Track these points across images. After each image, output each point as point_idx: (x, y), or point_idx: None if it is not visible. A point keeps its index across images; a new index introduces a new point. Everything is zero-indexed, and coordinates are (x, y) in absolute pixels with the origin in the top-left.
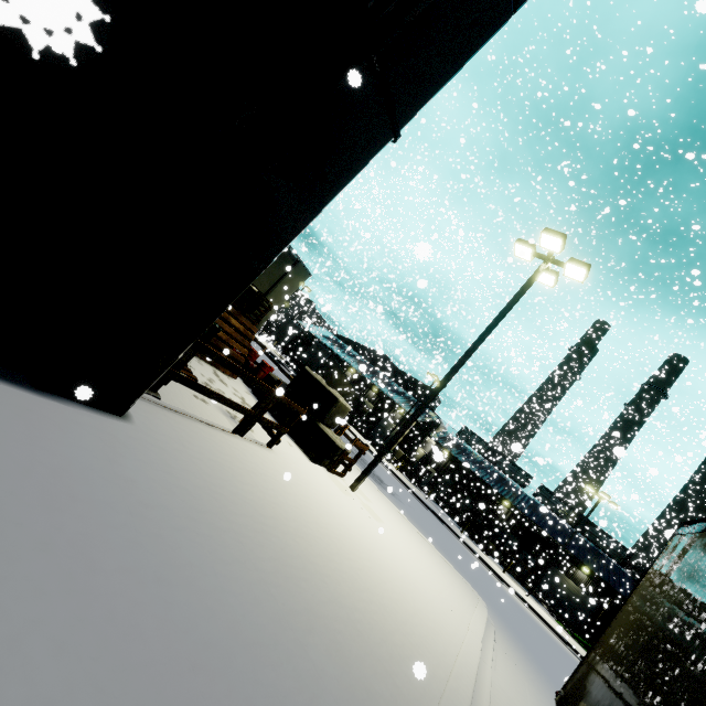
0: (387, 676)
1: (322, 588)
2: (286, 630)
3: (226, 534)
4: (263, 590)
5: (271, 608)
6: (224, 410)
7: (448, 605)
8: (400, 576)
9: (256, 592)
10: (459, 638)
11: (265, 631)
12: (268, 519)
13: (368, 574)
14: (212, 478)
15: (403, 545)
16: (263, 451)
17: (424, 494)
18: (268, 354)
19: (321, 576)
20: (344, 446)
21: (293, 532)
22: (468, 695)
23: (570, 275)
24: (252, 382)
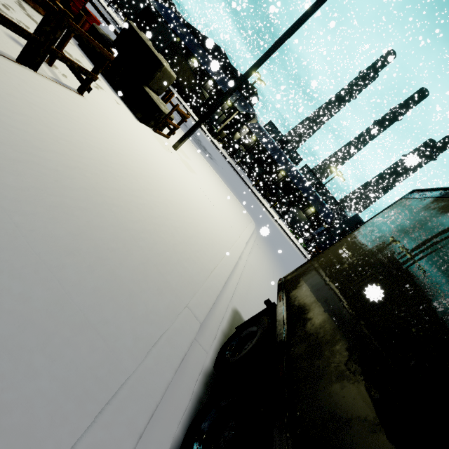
0: (159, 276)
1: (107, 216)
2: (24, 256)
3: None
4: None
5: (6, 236)
6: (21, 43)
7: (230, 225)
8: (198, 208)
9: None
10: (231, 243)
11: None
12: (45, 152)
13: (168, 206)
14: None
15: (208, 189)
16: (67, 94)
17: (235, 163)
18: (94, 4)
19: (109, 206)
20: (168, 111)
21: (84, 168)
22: (226, 276)
23: None
24: None
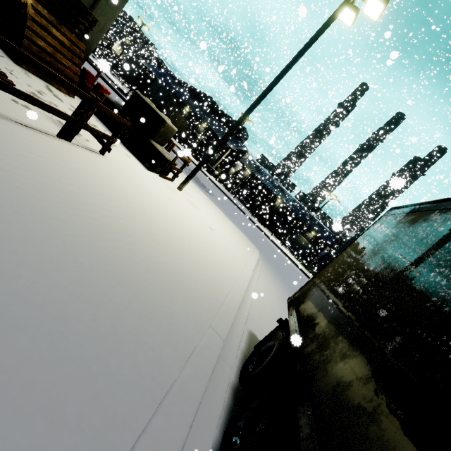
0: (184, 301)
1: (137, 253)
2: (90, 287)
3: (27, 217)
4: (67, 260)
5: (76, 272)
6: (54, 120)
7: (236, 254)
8: (207, 241)
9: (58, 262)
10: (240, 271)
11: (64, 291)
12: (88, 206)
13: (182, 241)
14: (17, 170)
15: (212, 223)
16: (93, 156)
17: (232, 196)
18: (104, 79)
19: (138, 245)
20: (172, 159)
21: (116, 215)
22: (239, 300)
23: (369, 12)
24: (58, 82)
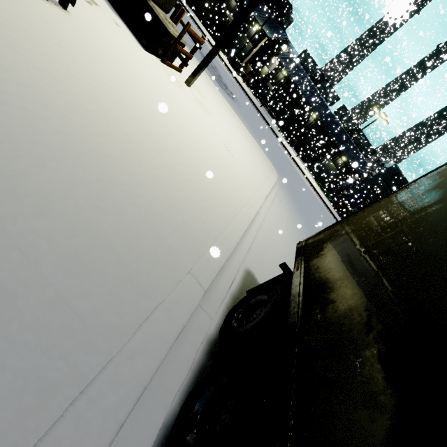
0: (157, 239)
1: (93, 167)
2: None
3: None
4: None
5: None
6: None
7: (249, 176)
8: (212, 157)
9: None
10: (248, 197)
11: None
12: (9, 84)
13: (175, 155)
14: None
15: (225, 135)
16: (45, 8)
17: (260, 104)
18: None
19: (96, 155)
20: (178, 34)
21: (64, 107)
22: (239, 235)
23: None
24: None
